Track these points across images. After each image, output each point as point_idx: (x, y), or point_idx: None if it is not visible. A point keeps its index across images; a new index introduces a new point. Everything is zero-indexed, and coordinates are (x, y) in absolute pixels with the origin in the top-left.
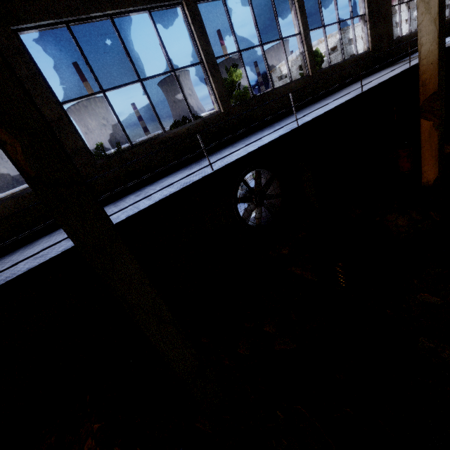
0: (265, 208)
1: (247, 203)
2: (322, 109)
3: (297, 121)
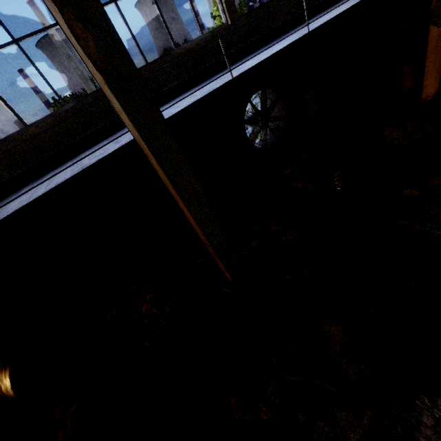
0: (270, 130)
1: (252, 127)
2: (332, 14)
3: (308, 26)
